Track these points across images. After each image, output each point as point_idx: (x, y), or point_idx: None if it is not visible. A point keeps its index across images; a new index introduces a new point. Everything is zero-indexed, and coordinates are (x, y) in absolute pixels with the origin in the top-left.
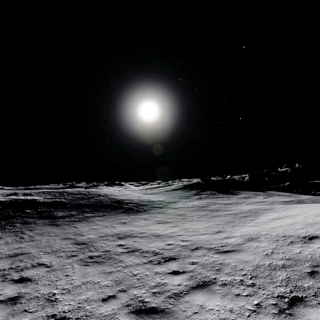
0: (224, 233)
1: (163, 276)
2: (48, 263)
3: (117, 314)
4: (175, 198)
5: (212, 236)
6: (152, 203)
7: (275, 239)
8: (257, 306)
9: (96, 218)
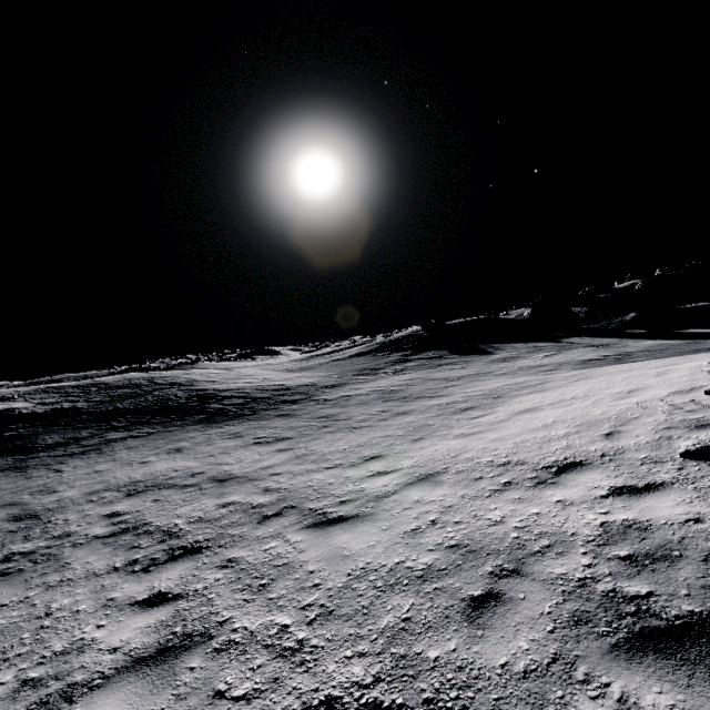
0: (380, 462)
1: (112, 616)
2: None
3: None
4: (345, 375)
5: (346, 473)
6: (283, 392)
7: (477, 476)
8: None
9: (127, 442)
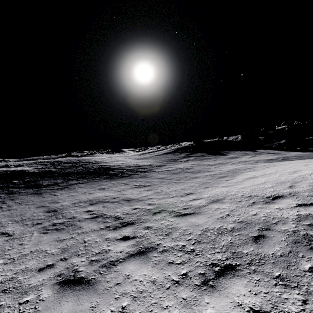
0: (193, 195)
1: (111, 243)
2: (11, 232)
3: (44, 285)
4: (163, 161)
5: (180, 199)
6: (139, 167)
7: (239, 200)
8: (183, 277)
9: (79, 185)
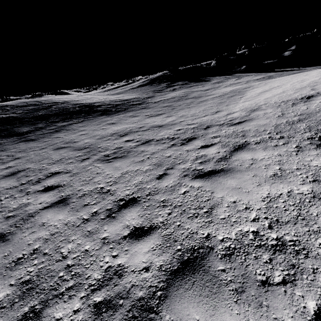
0: (223, 112)
1: (197, 151)
2: (63, 171)
3: (182, 182)
4: (148, 93)
5: (214, 116)
6: (127, 101)
7: (277, 105)
8: (298, 148)
9: (75, 125)
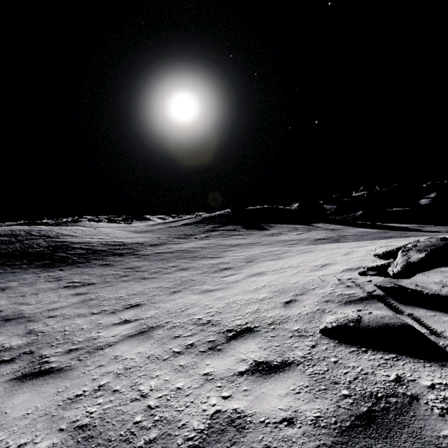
0: (134, 311)
1: None
2: None
3: None
4: (169, 237)
5: (101, 320)
6: (118, 247)
7: (178, 334)
8: None
9: None
